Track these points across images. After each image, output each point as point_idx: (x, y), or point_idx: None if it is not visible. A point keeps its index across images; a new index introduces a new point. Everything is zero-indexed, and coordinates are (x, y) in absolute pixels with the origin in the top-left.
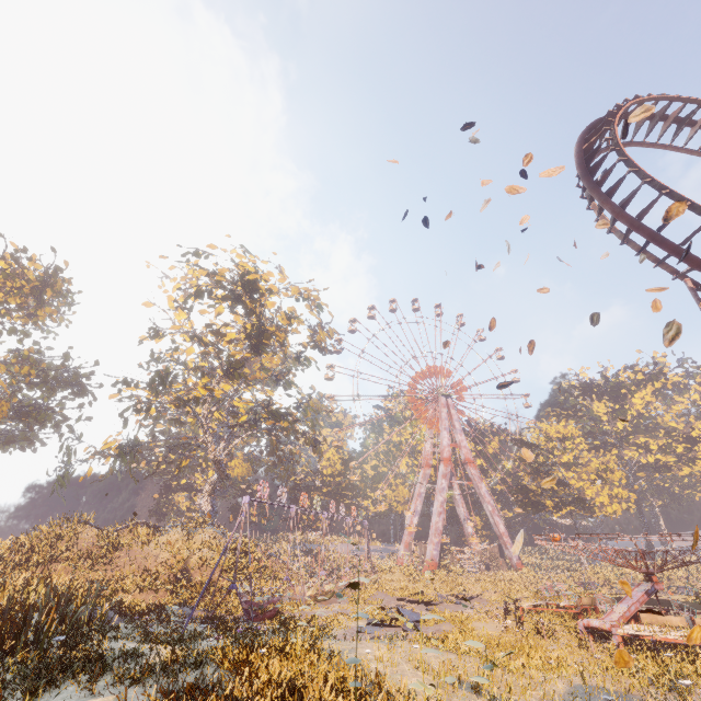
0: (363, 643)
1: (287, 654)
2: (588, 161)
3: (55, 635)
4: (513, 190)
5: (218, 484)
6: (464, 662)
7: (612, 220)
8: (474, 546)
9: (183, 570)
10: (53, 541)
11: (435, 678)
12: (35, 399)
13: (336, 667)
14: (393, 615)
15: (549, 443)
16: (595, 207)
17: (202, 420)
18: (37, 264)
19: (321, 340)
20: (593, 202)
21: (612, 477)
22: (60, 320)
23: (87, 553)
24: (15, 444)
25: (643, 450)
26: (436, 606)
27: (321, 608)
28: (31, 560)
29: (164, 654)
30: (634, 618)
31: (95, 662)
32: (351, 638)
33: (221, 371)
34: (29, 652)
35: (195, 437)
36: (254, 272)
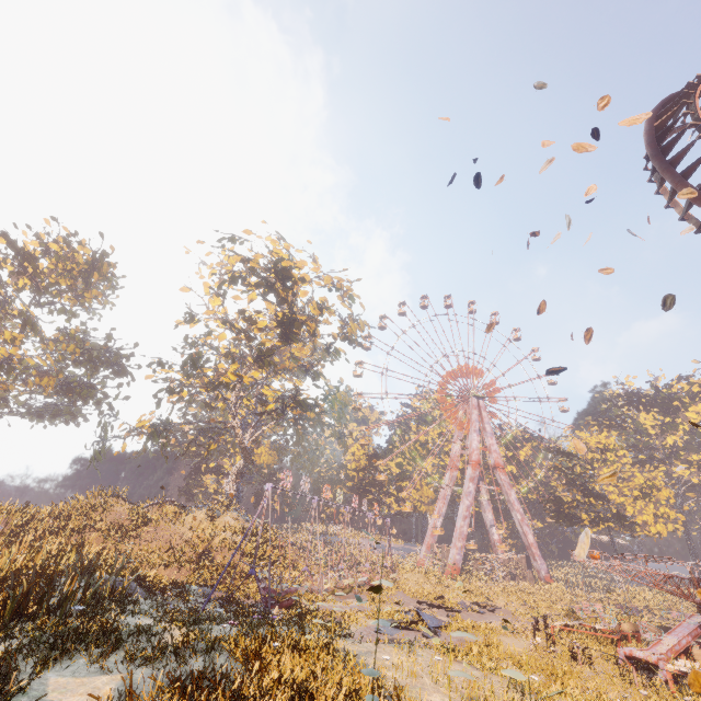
0: (380, 647)
1: (301, 650)
2: (660, 139)
3: (77, 603)
4: (584, 148)
5: (244, 470)
6: (491, 681)
7: (687, 205)
8: (500, 554)
9: (206, 550)
10: (88, 511)
11: (458, 696)
12: (80, 376)
13: (351, 672)
14: (412, 617)
15: (588, 453)
16: (665, 191)
17: (231, 405)
18: (86, 248)
19: (351, 331)
20: (663, 185)
21: (658, 494)
22: (105, 302)
23: (118, 525)
24: (61, 417)
25: (695, 469)
26: (458, 613)
27: (339, 602)
28: (67, 527)
29: (178, 635)
30: (685, 653)
31: (110, 635)
32: (367, 637)
33: (252, 358)
34: (50, 617)
35: (224, 422)
36: (288, 259)
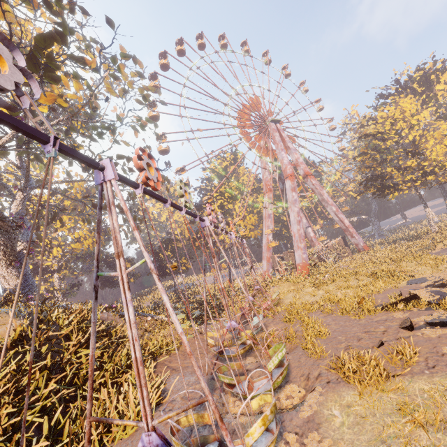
0: None
1: None
2: None
3: None
4: None
5: (25, 247)
6: None
7: None
8: (319, 245)
9: None
10: None
11: None
12: None
13: None
14: None
15: (396, 124)
16: None
17: None
18: None
19: None
20: None
21: None
22: None
23: None
24: None
25: None
26: None
27: None
28: None
29: None
30: None
31: None
32: None
33: None
34: None
35: None
36: None
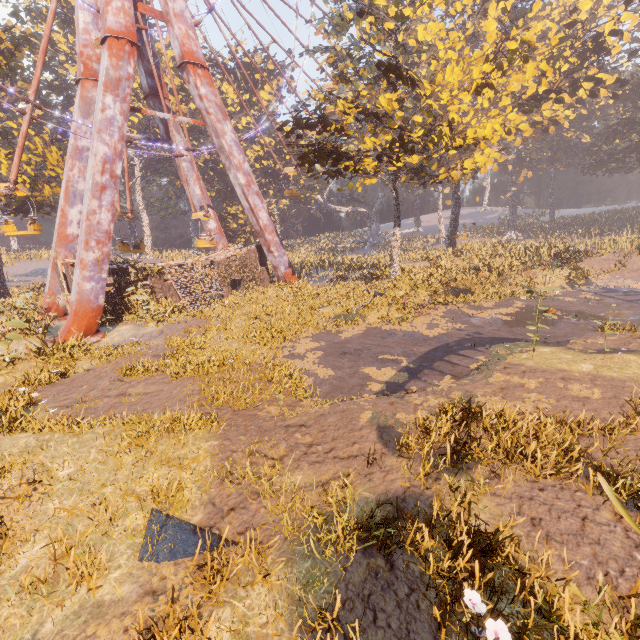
0: None
1: None
2: None
3: None
4: None
5: None
6: None
7: None
8: (219, 251)
9: None
10: None
11: None
12: None
13: None
14: None
15: None
16: None
17: None
18: None
19: None
20: None
21: None
22: None
23: None
24: None
25: None
26: None
27: None
28: None
29: None
30: None
31: None
32: None
33: None
34: None
35: None
36: None
